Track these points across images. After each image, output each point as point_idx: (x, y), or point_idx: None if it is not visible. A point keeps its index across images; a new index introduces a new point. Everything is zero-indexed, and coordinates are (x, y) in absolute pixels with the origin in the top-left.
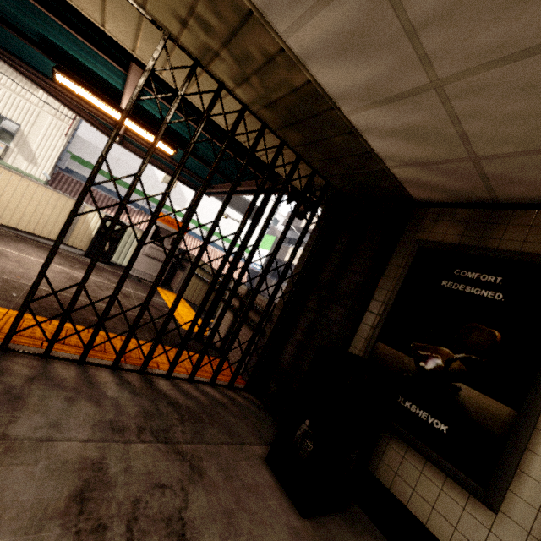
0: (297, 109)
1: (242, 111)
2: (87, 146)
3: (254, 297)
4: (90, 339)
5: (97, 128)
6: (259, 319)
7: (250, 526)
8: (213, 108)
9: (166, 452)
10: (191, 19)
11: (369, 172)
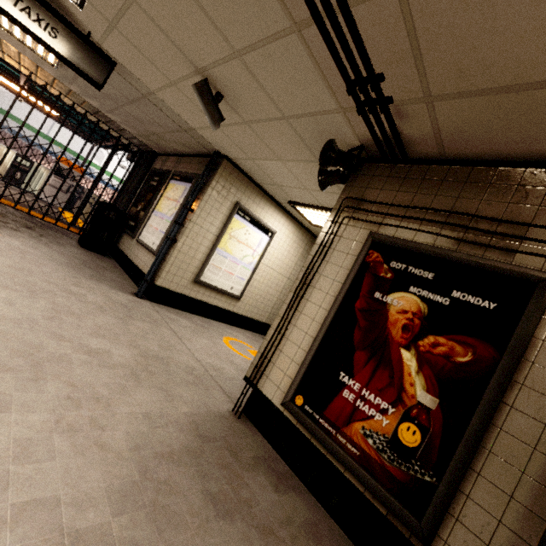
0: (91, 109)
1: (73, 105)
2: (2, 95)
3: (89, 191)
4: (2, 192)
5: (8, 89)
6: (94, 204)
7: (56, 238)
8: (64, 100)
9: (31, 223)
10: (38, 73)
11: (134, 138)
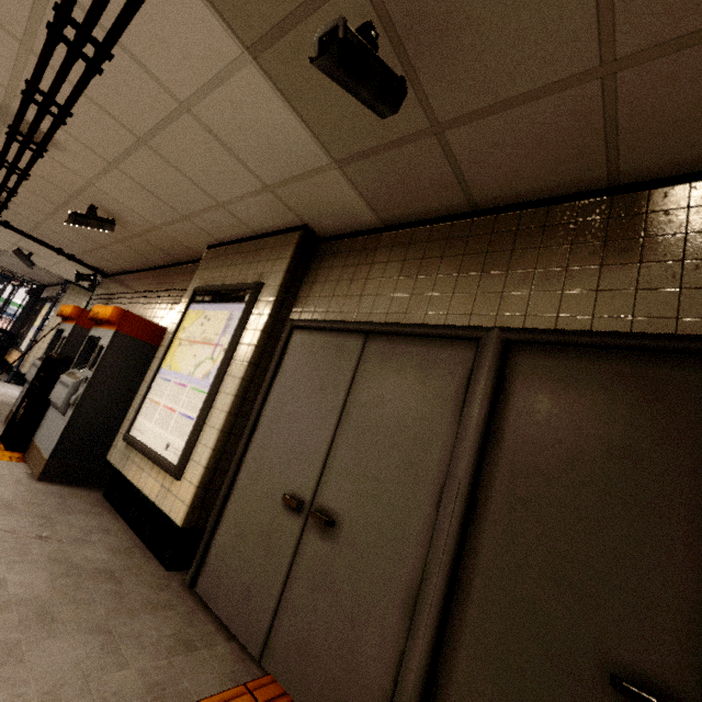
0: None
1: None
2: None
3: None
4: None
5: None
6: None
7: None
8: None
9: None
10: None
11: (24, 277)
